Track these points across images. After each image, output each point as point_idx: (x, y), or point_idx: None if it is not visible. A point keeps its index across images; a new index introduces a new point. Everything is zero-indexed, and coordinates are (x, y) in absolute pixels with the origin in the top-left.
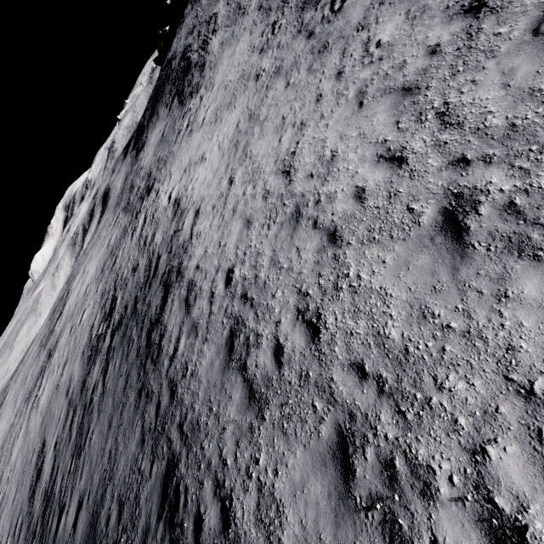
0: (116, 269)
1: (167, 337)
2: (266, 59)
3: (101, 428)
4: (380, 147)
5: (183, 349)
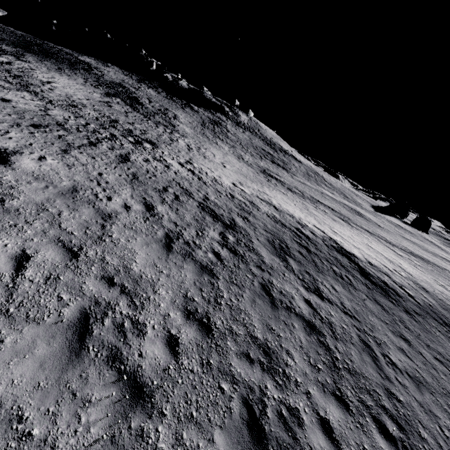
0: (157, 175)
1: (391, 284)
2: (281, 190)
3: (397, 346)
4: (408, 265)
5: (413, 294)
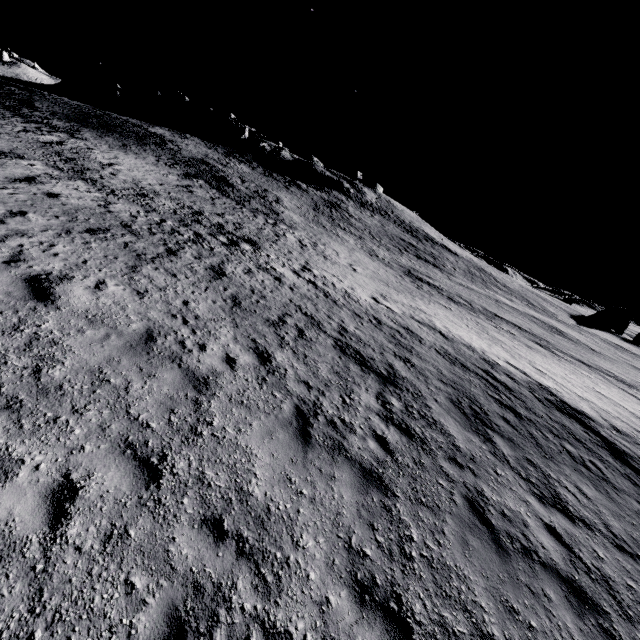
0: (267, 295)
1: None
2: (440, 301)
3: None
4: None
5: None
